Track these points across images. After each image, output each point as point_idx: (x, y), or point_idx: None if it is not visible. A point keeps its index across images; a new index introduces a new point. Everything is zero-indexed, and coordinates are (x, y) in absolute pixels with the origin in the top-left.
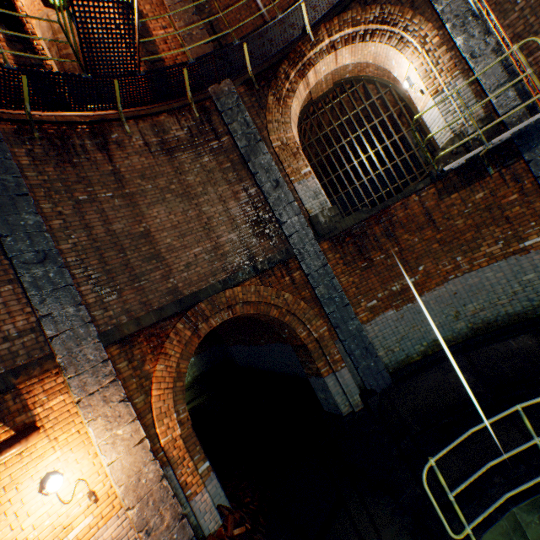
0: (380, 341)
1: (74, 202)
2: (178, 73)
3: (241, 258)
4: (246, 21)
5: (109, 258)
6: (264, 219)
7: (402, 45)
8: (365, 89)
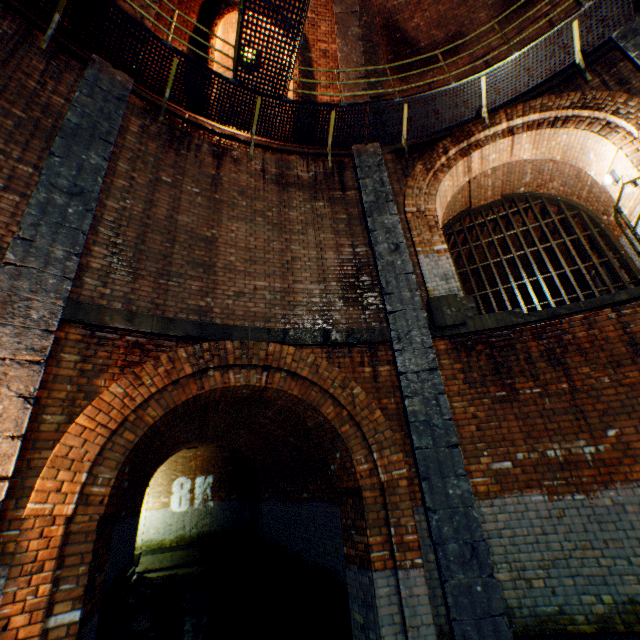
0: (504, 547)
1: (154, 178)
2: (325, 115)
3: (313, 317)
4: (415, 85)
5: (151, 240)
6: (364, 284)
7: (607, 130)
8: (543, 208)
